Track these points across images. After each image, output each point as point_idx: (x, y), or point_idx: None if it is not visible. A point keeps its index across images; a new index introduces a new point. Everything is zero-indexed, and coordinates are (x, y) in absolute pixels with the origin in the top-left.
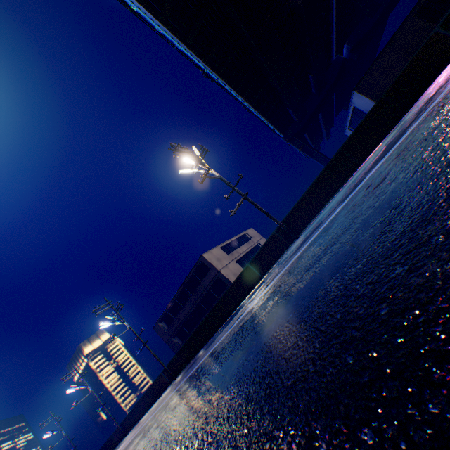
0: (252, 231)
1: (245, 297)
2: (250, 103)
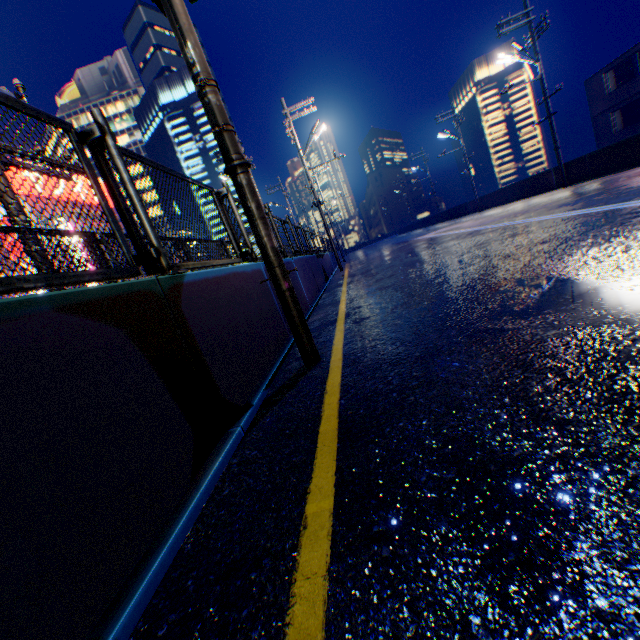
0: None
1: None
2: None
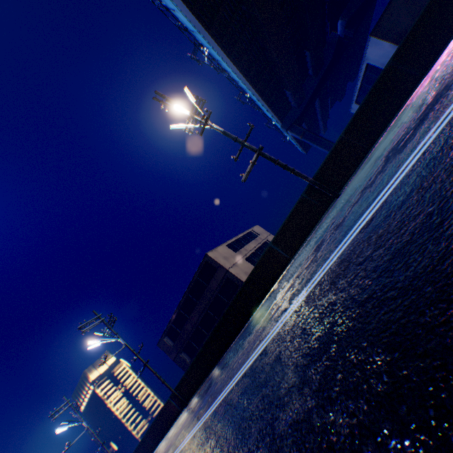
0: (258, 228)
1: (269, 288)
2: (246, 78)
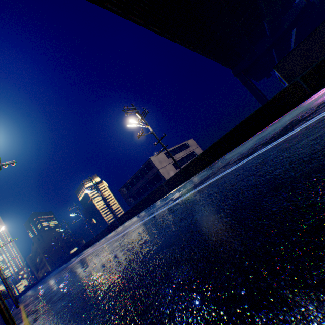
0: (191, 141)
1: (159, 199)
2: (201, 52)
